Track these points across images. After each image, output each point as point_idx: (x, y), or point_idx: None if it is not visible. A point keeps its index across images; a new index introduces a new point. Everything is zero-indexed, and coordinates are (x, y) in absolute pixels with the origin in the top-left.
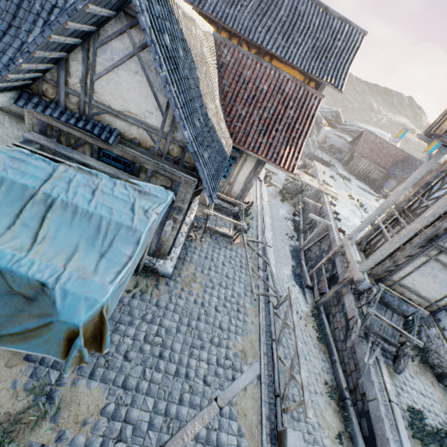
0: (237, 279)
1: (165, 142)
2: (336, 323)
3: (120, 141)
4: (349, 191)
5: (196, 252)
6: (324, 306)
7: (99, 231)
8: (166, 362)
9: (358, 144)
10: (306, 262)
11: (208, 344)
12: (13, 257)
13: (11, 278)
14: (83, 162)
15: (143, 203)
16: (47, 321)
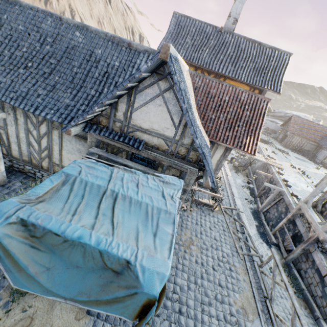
0: (223, 241)
1: (176, 145)
2: (310, 279)
3: (145, 147)
4: (289, 161)
5: (189, 219)
6: (293, 262)
7: (147, 215)
8: (185, 317)
9: (289, 125)
10: (267, 222)
11: (214, 301)
12: (106, 241)
13: (107, 257)
14: (124, 164)
15: (168, 191)
16: (132, 292)
